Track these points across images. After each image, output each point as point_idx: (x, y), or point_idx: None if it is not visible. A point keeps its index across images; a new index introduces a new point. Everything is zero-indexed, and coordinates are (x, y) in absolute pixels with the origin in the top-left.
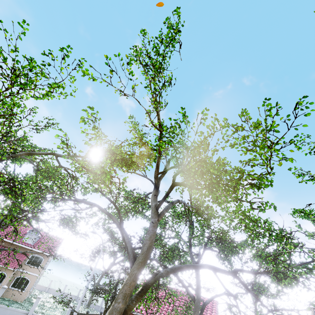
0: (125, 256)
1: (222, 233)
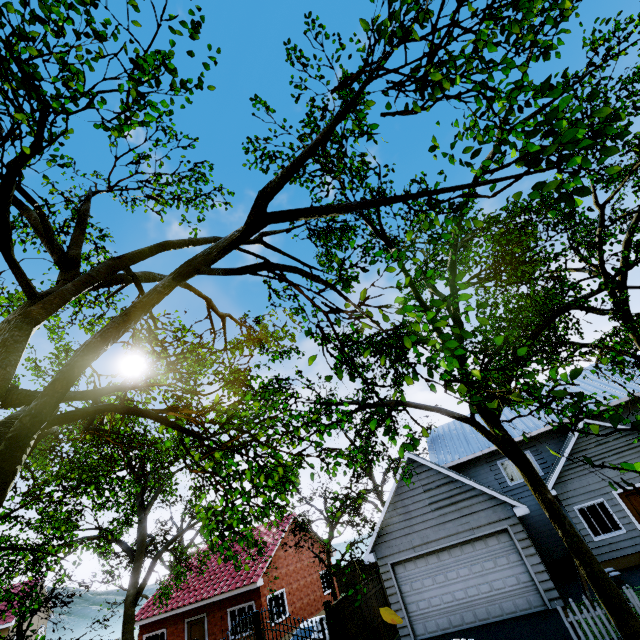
0: (27, 565)
1: (142, 441)
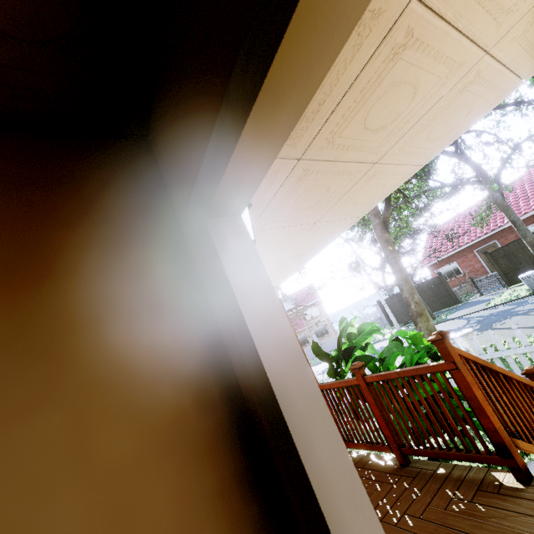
0: None
1: None
